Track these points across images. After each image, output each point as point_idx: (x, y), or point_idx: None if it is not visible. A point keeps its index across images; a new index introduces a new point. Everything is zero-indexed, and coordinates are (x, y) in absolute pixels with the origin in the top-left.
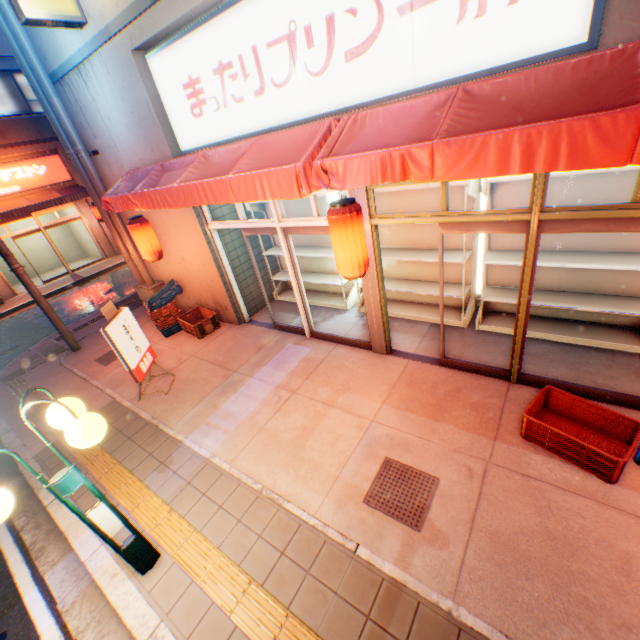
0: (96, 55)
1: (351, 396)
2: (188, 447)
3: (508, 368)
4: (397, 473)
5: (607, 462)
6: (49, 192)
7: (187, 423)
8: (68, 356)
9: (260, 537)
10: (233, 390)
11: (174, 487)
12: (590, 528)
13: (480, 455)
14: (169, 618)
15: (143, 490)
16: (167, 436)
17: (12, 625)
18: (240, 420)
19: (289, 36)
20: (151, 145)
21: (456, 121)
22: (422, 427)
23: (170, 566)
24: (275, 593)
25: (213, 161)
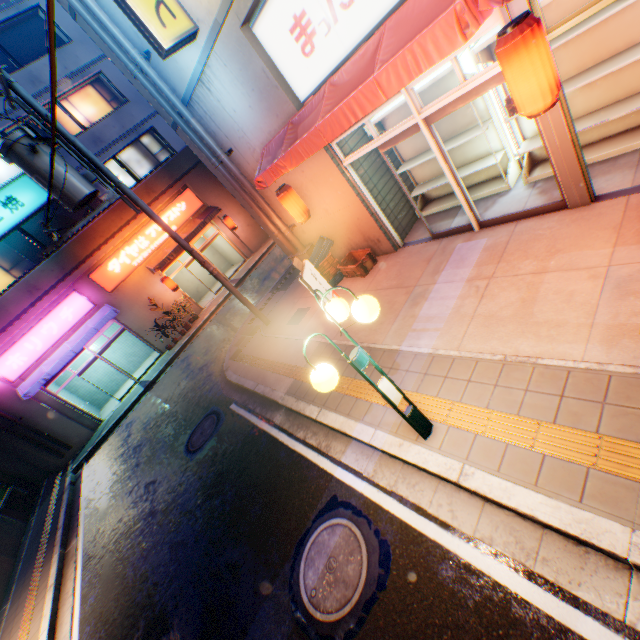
0: (211, 56)
1: (564, 256)
2: (406, 352)
3: None
4: None
5: None
6: (193, 222)
7: (394, 337)
8: (264, 330)
9: (526, 391)
10: (422, 300)
11: (412, 380)
12: None
13: None
14: (469, 461)
15: None
16: (381, 351)
17: (336, 491)
18: (445, 318)
19: None
20: (274, 113)
21: None
22: None
23: (446, 430)
24: (572, 426)
25: (342, 83)
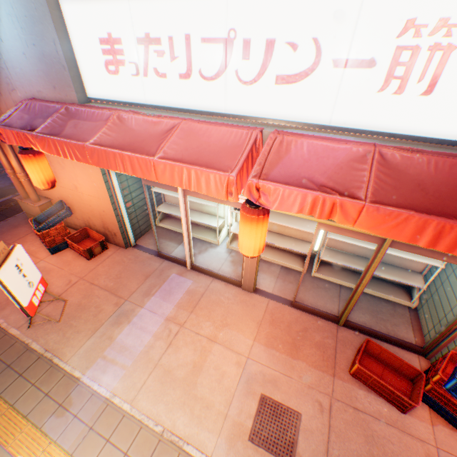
0: None
1: (229, 332)
2: (87, 386)
3: (335, 312)
4: (271, 409)
5: (406, 403)
6: None
7: (83, 357)
8: None
9: None
10: (126, 321)
11: (76, 434)
12: (397, 452)
13: (326, 391)
14: None
15: (42, 440)
16: (63, 372)
17: None
18: (136, 355)
19: (226, 40)
20: (53, 82)
21: (378, 184)
22: (285, 364)
23: None
24: None
25: (129, 126)
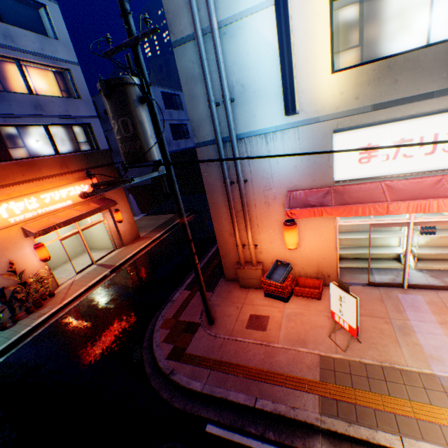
0: (292, 129)
1: None
2: (445, 376)
3: None
4: None
5: None
6: (88, 203)
7: (414, 360)
8: (210, 329)
9: None
10: (410, 331)
11: None
12: None
13: None
14: None
15: None
16: (414, 372)
17: None
18: None
19: None
20: (314, 177)
21: None
22: None
23: None
24: None
25: (397, 188)
